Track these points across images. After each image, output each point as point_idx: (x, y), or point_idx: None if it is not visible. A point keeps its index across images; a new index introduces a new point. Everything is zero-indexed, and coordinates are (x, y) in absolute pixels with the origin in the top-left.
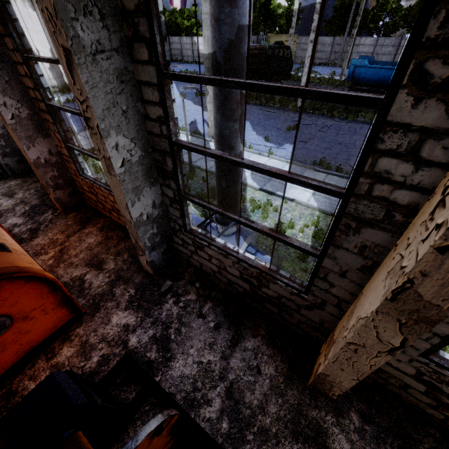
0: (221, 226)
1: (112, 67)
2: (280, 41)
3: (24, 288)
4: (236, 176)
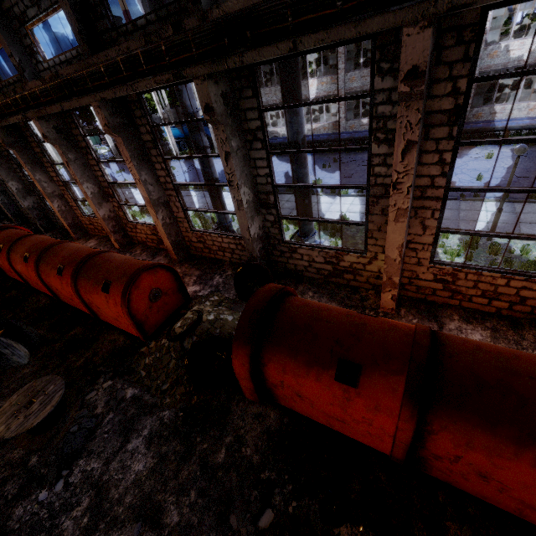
0: None
1: None
2: None
3: None
4: None
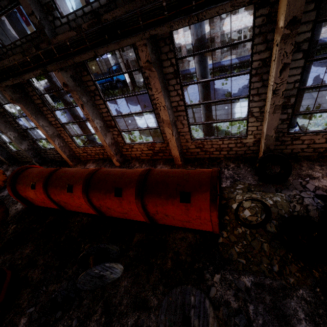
0: None
1: None
2: None
3: None
4: None
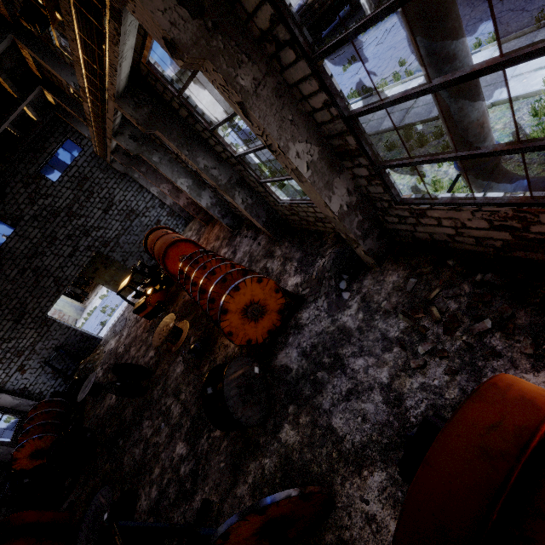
0: None
1: (166, 161)
2: None
3: (186, 245)
4: None
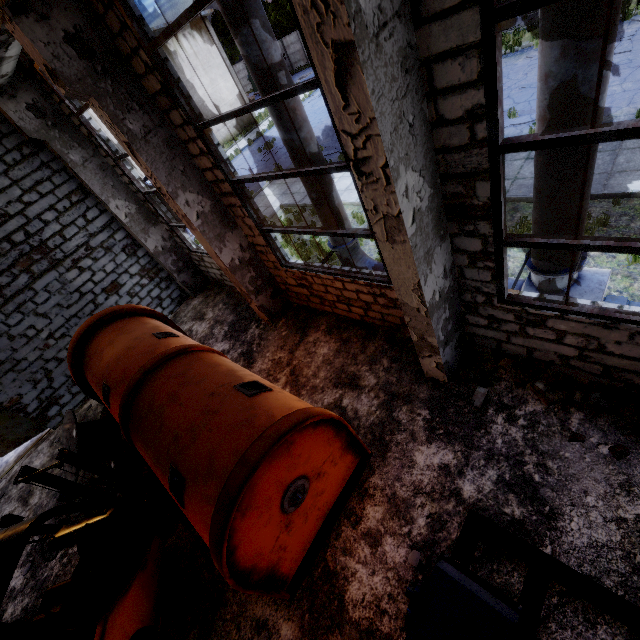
0: (548, 278)
1: (395, 50)
2: None
3: (313, 437)
4: (590, 174)
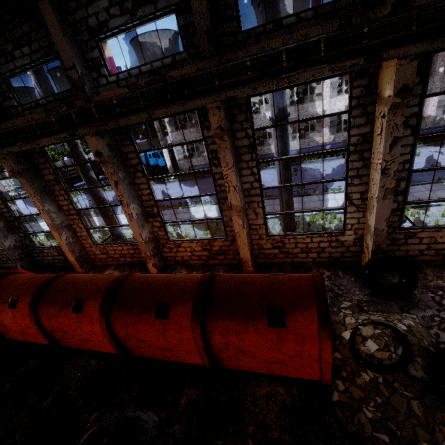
0: None
1: None
2: (89, 158)
3: None
4: None
